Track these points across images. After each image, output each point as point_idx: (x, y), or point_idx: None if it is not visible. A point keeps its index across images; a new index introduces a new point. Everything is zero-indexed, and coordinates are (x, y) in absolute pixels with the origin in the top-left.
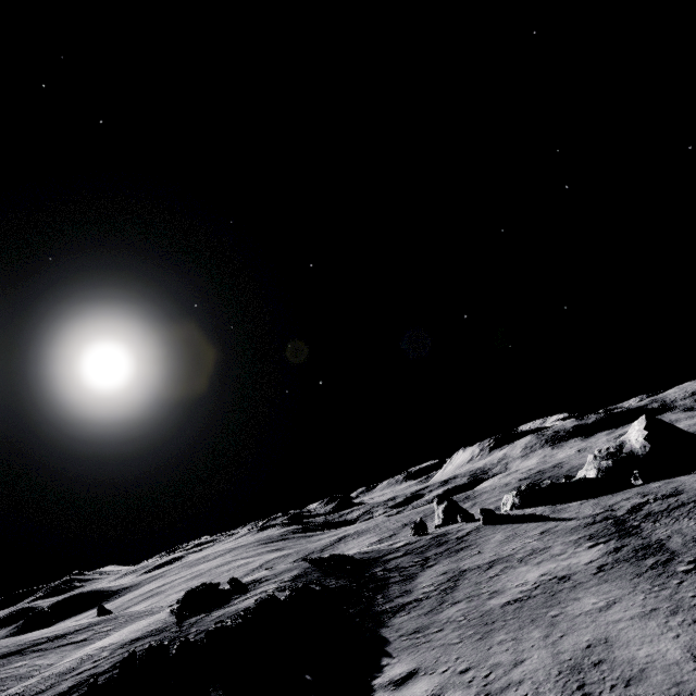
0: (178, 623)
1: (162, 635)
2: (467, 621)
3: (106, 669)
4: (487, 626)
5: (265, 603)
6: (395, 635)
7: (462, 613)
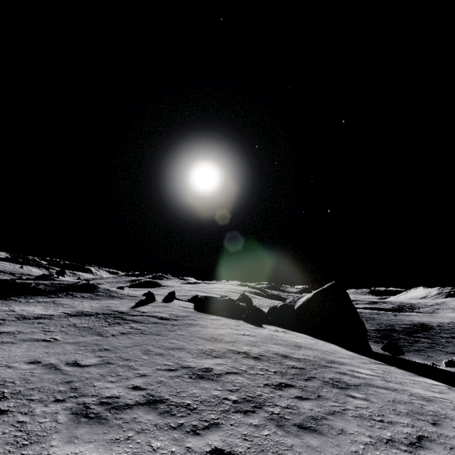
0: None
1: None
2: None
3: None
4: None
5: (4, 280)
6: None
7: None
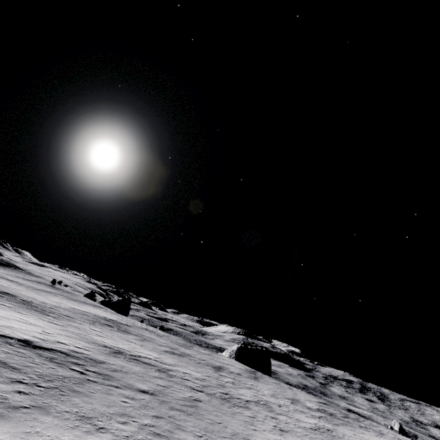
0: None
1: None
2: None
3: None
4: None
5: None
6: None
7: None
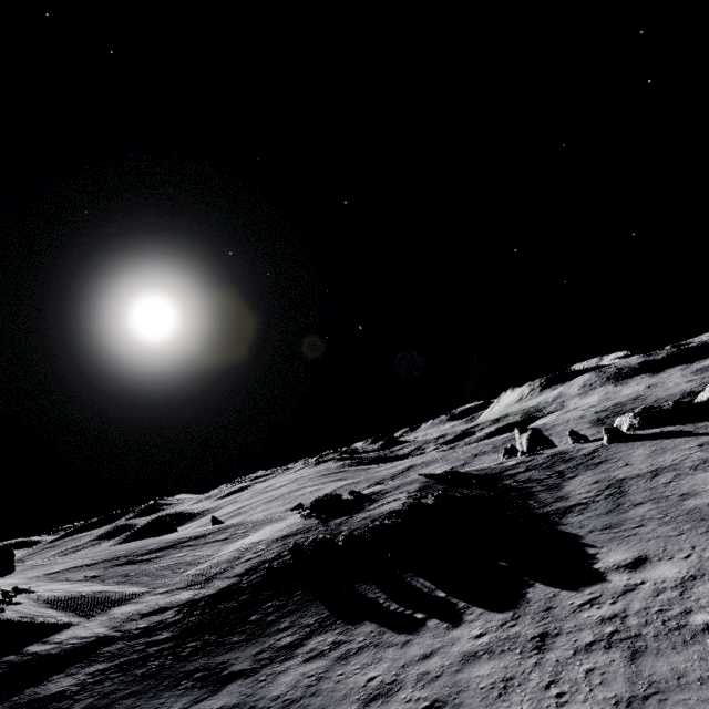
0: (323, 524)
1: (312, 533)
2: (671, 518)
3: (272, 557)
4: (707, 521)
5: (416, 505)
6: (582, 531)
7: (657, 512)
